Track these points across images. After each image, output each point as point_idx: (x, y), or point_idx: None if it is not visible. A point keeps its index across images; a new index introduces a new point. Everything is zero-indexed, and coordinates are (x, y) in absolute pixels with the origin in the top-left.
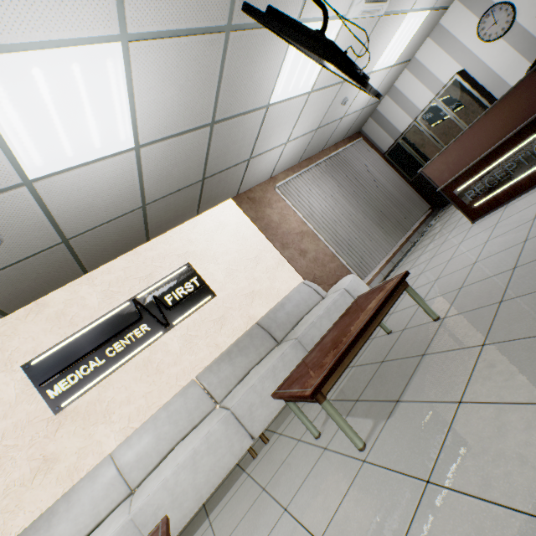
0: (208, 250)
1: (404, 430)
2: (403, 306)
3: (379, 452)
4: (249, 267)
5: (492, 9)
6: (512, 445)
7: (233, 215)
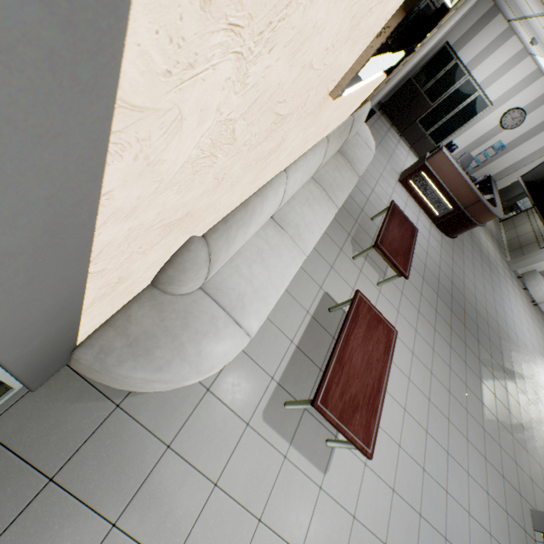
0: None
1: (389, 290)
2: (374, 204)
3: (384, 292)
4: None
5: (523, 116)
6: (411, 313)
7: None
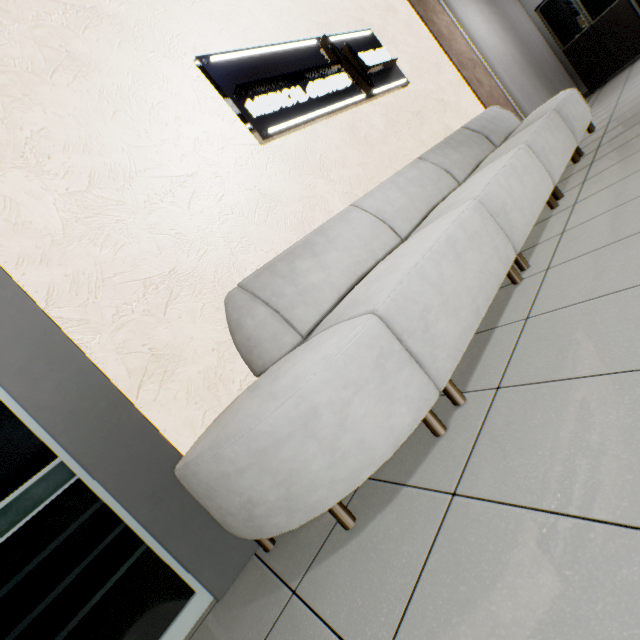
0: (385, 31)
1: None
2: None
3: None
4: (431, 72)
5: None
6: None
7: (400, 4)
